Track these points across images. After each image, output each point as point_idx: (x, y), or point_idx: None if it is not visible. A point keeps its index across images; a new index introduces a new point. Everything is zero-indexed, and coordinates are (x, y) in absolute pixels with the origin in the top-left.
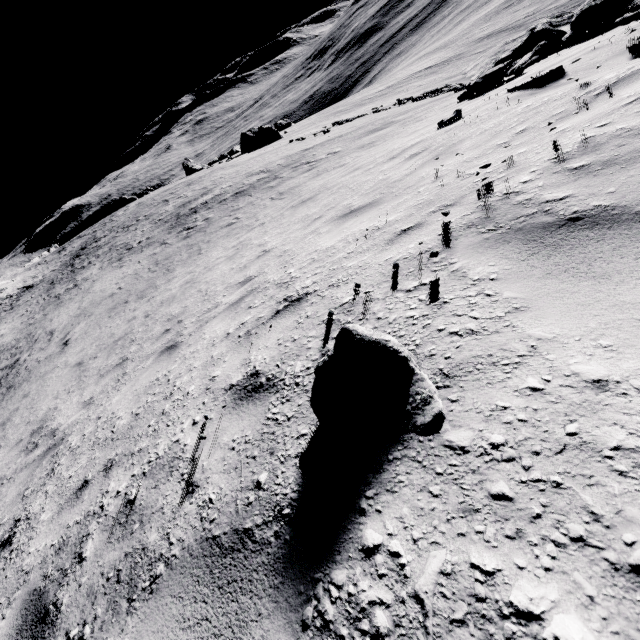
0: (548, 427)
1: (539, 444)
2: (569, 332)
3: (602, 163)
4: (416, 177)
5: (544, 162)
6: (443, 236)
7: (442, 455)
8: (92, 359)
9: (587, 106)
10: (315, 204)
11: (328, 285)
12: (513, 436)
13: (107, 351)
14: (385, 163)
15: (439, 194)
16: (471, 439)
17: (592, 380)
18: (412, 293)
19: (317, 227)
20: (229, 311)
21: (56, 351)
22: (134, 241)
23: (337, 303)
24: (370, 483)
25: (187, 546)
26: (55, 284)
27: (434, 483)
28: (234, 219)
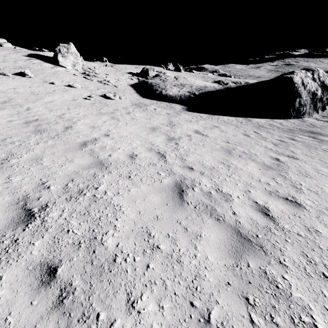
0: None
1: None
2: None
3: None
4: None
5: None
6: None
7: None
8: None
9: None
10: None
11: None
12: None
13: None
14: None
15: None
16: None
17: None
18: None
19: None
20: None
21: None
22: None
23: None
24: None
25: None
26: None
27: None
28: None
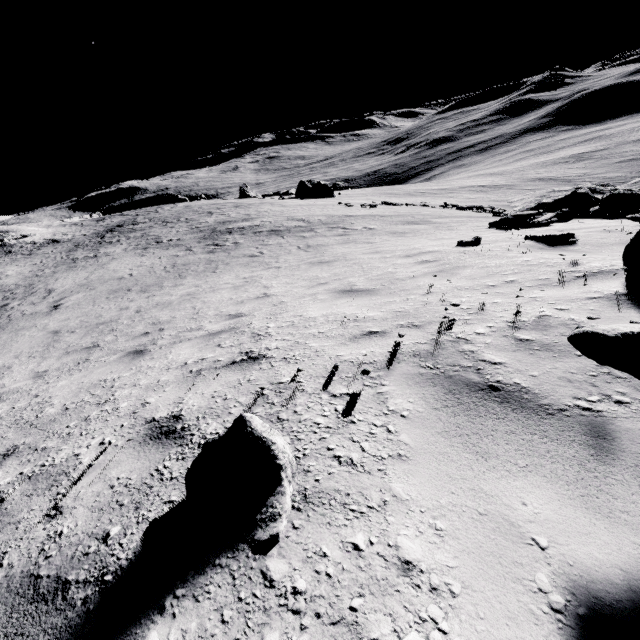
0: (342, 592)
1: (326, 607)
2: (421, 500)
3: (542, 344)
4: (415, 283)
5: (502, 322)
6: (391, 354)
7: (254, 580)
8: (69, 332)
9: (566, 283)
10: (328, 269)
11: (283, 357)
12: (313, 588)
13: (86, 330)
14: (400, 258)
15: (418, 310)
16: (283, 575)
17: (405, 559)
18: (335, 399)
19: (318, 292)
20: (203, 340)
21: (44, 311)
22: (166, 237)
23: (277, 379)
24: (186, 581)
25: (11, 575)
26: (79, 248)
27: (231, 607)
28: (259, 252)
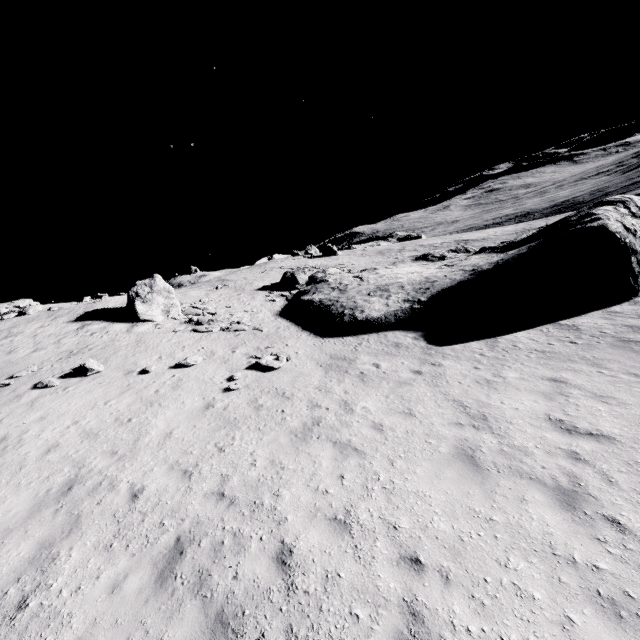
0: None
1: None
2: None
3: None
4: None
5: None
6: None
7: None
8: None
9: None
10: None
11: None
12: None
13: None
14: None
15: None
16: None
17: None
18: None
19: None
20: None
21: None
22: None
23: None
24: None
25: None
26: None
27: None
28: None
